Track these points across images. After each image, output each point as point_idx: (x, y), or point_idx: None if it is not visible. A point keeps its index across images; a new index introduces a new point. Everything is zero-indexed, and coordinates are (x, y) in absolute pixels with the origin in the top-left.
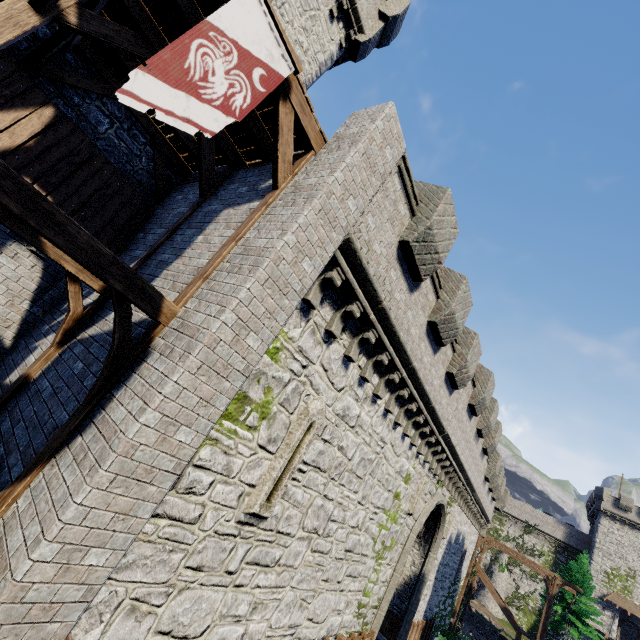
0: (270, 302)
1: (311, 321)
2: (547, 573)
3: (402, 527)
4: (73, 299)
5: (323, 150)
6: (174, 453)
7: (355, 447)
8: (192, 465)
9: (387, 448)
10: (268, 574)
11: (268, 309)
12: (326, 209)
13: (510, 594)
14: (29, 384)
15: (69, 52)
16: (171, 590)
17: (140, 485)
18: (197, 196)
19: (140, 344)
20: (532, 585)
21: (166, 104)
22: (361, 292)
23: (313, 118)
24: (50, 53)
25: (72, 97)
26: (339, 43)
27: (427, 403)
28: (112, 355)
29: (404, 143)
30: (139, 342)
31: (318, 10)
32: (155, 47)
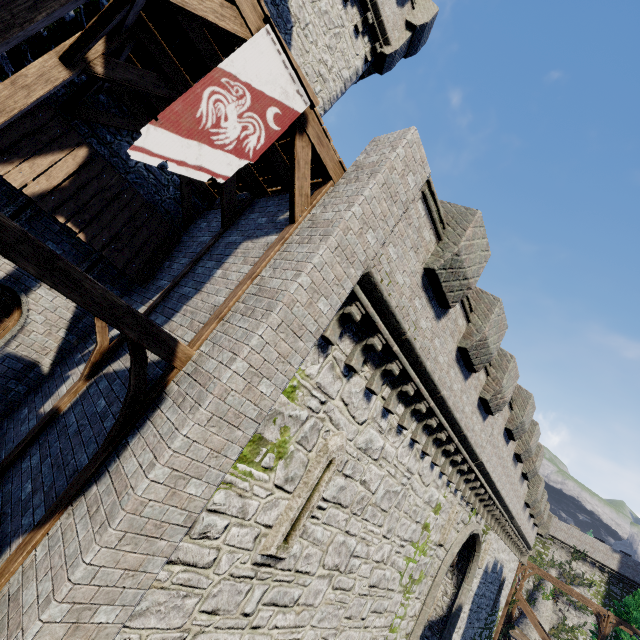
0: (284, 346)
1: (330, 356)
2: (598, 609)
3: (432, 559)
4: (100, 334)
5: (342, 180)
6: (184, 506)
7: (379, 480)
8: (206, 510)
9: (414, 478)
10: (286, 614)
11: (281, 353)
12: (343, 245)
13: (556, 625)
14: (59, 417)
15: (102, 94)
16: (185, 635)
17: (150, 540)
18: (220, 225)
19: (155, 388)
20: (581, 617)
21: (178, 155)
22: (383, 324)
23: (331, 148)
24: (84, 97)
25: (105, 135)
26: (364, 57)
27: (458, 431)
28: (128, 401)
29: (428, 167)
30: (155, 386)
31: (342, 27)
32: (177, 87)
